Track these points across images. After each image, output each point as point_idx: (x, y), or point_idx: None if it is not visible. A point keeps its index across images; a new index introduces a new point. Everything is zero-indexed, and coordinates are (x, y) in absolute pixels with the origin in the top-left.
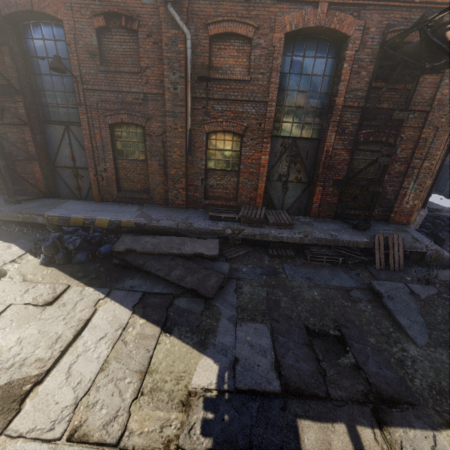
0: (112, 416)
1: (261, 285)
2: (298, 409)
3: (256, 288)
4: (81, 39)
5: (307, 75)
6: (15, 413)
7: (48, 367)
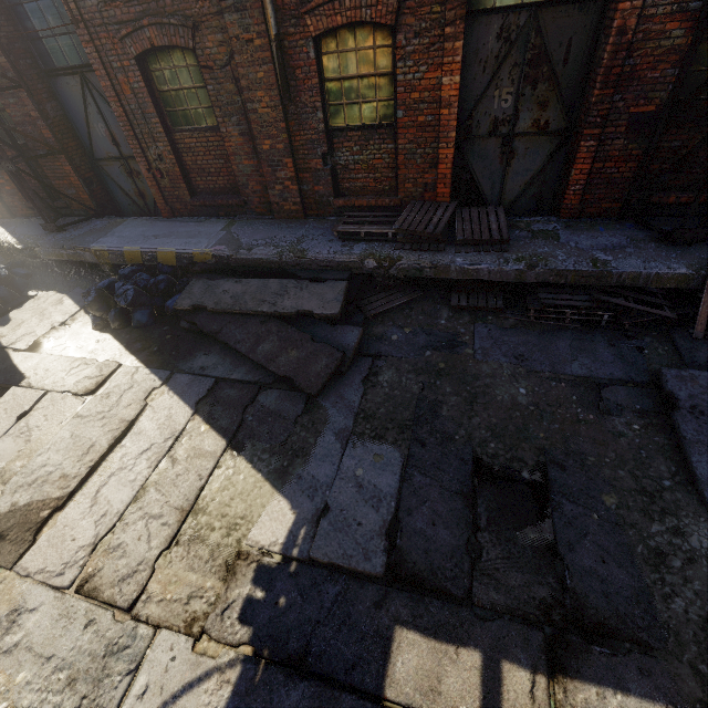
0: (132, 570)
1: (417, 371)
2: (404, 610)
3: (405, 376)
4: None
5: None
6: (27, 546)
7: (72, 488)
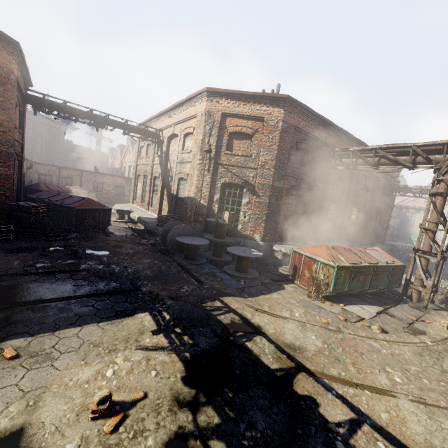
0: None
1: None
2: None
3: None
4: None
5: None
6: None
7: None
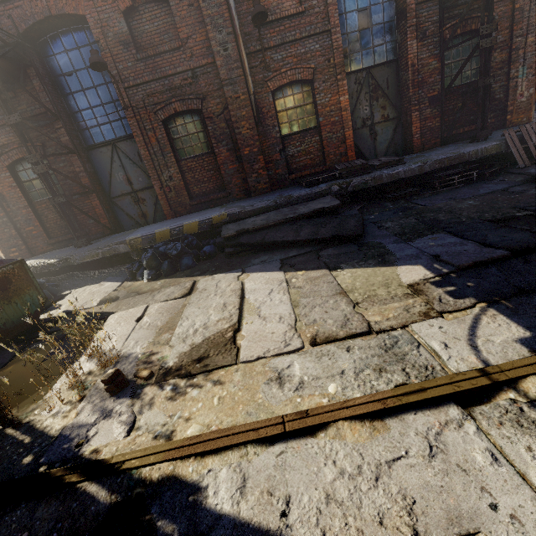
0: (343, 320)
1: (404, 218)
2: None
3: (400, 220)
4: (109, 30)
5: None
6: (236, 350)
7: (236, 319)
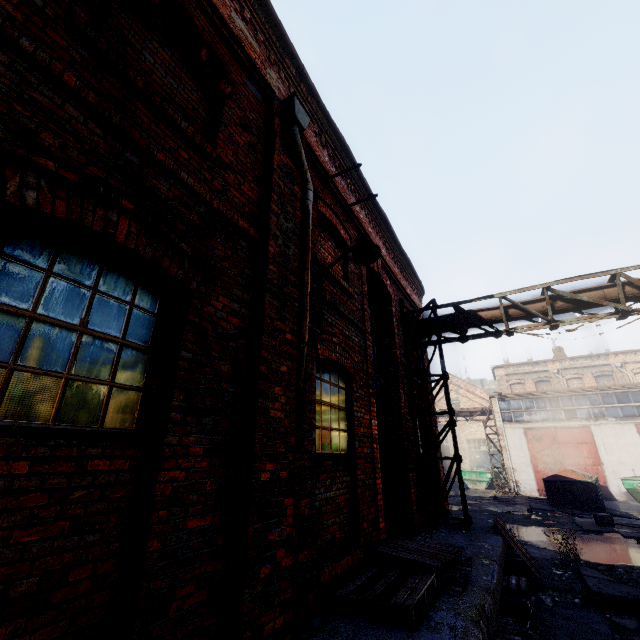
0: None
1: None
2: None
3: None
4: None
5: None
6: None
7: None
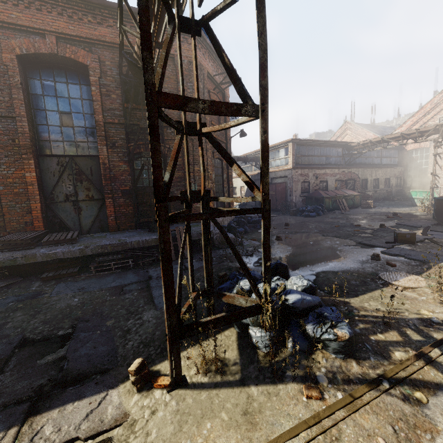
0: None
1: None
2: None
3: None
4: None
5: (64, 98)
6: None
7: None
